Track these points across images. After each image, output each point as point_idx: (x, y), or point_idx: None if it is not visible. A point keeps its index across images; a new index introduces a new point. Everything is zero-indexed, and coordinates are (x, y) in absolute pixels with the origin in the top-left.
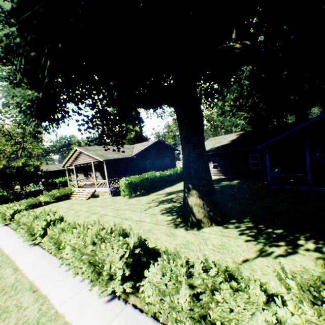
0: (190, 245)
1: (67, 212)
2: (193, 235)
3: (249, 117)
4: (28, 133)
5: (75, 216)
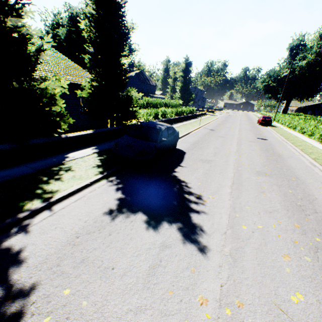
0: None
1: None
2: None
3: None
4: None
5: None
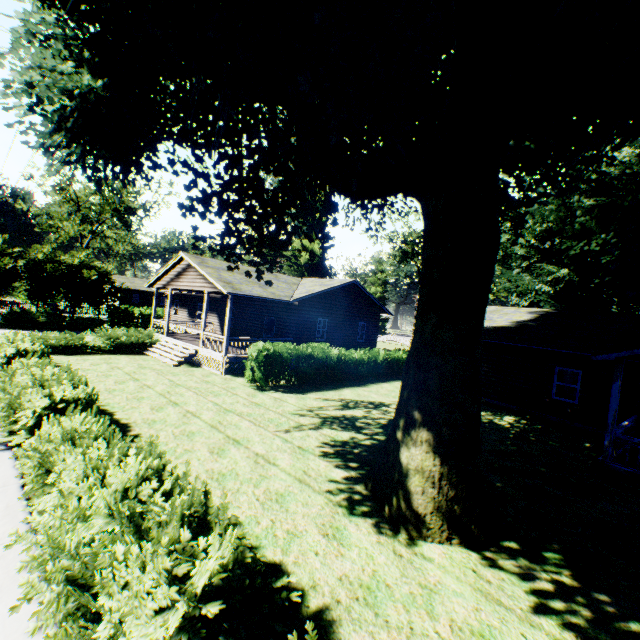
0: (382, 597)
1: (124, 382)
2: (393, 558)
3: (565, 281)
4: (110, 208)
5: (133, 397)
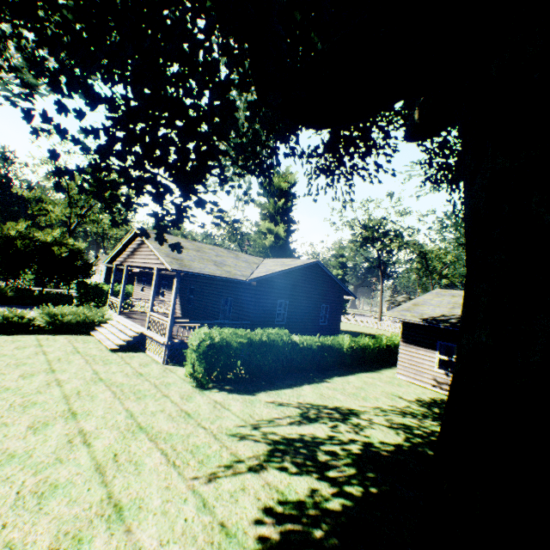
0: None
1: (32, 375)
2: None
3: None
4: None
5: (22, 402)
